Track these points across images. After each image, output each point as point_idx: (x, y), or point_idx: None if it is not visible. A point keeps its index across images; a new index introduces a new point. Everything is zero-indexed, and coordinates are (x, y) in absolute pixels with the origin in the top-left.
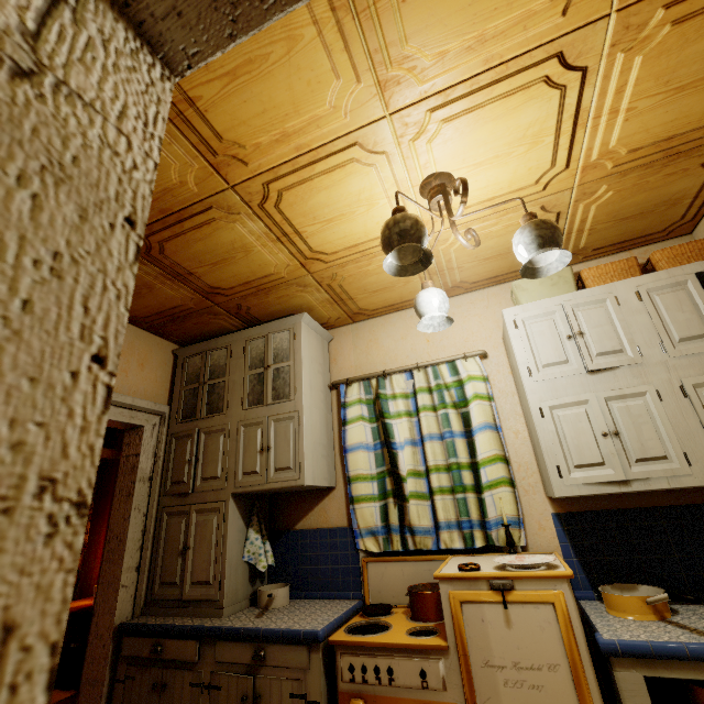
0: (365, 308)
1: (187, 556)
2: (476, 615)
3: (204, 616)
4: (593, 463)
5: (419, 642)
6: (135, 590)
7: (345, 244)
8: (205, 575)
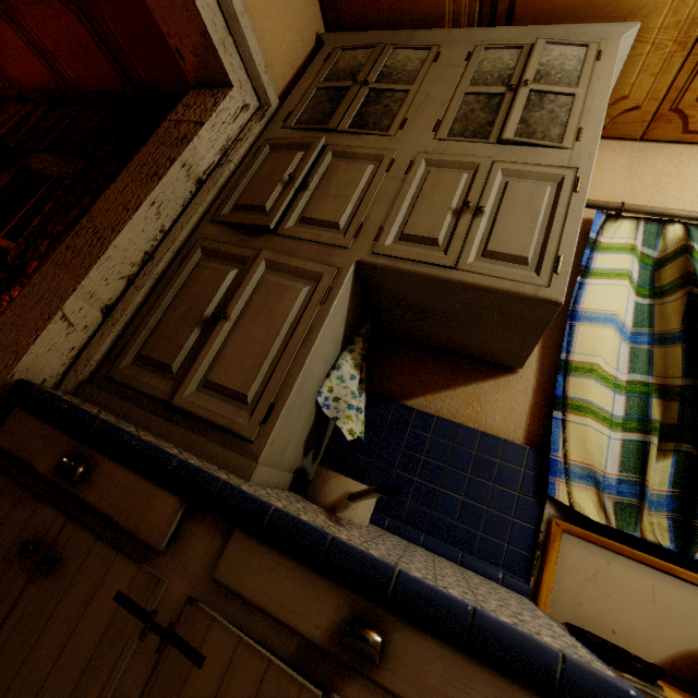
0: None
1: (216, 329)
2: None
3: (204, 457)
4: None
5: None
6: (84, 343)
7: None
8: (240, 380)
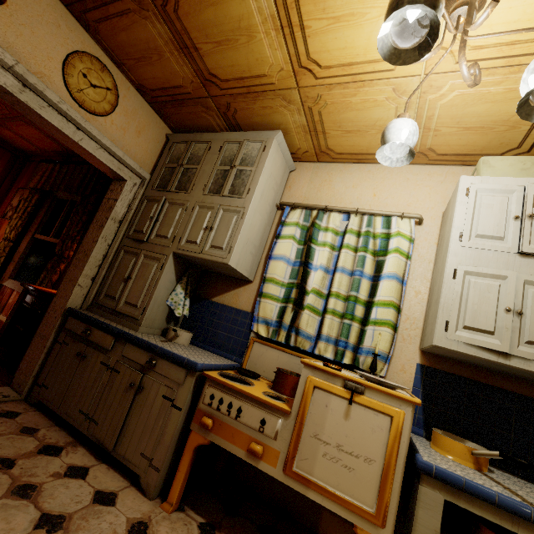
0: (333, 149)
1: (128, 283)
2: (323, 400)
3: (126, 326)
4: (483, 329)
5: (269, 401)
6: (87, 292)
7: (341, 59)
8: (135, 300)
